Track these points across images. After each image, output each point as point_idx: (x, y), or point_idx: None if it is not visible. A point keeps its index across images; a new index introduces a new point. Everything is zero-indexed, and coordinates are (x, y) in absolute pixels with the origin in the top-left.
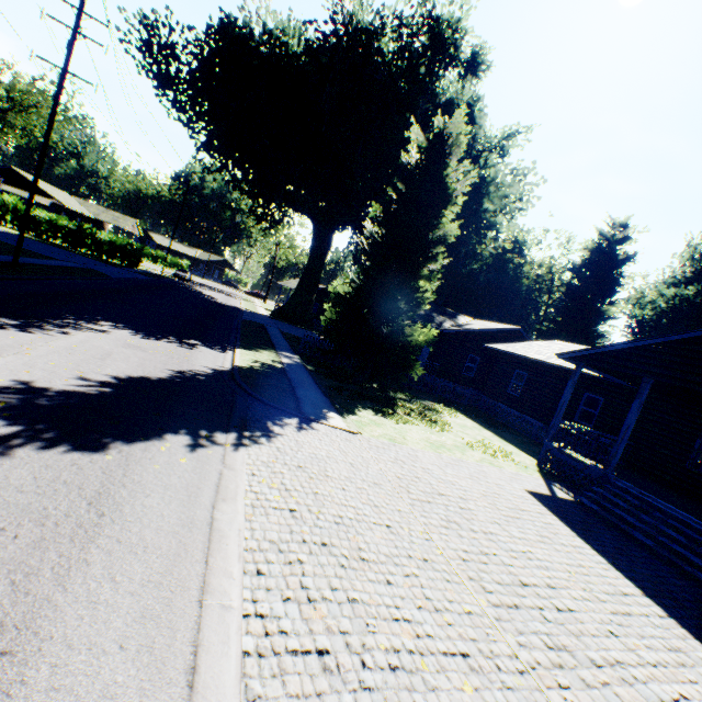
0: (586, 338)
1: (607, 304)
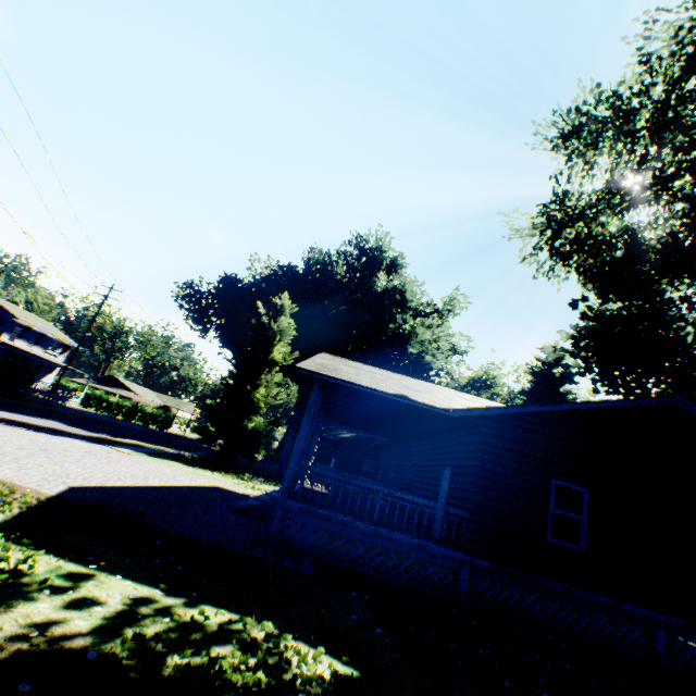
0: None
1: None
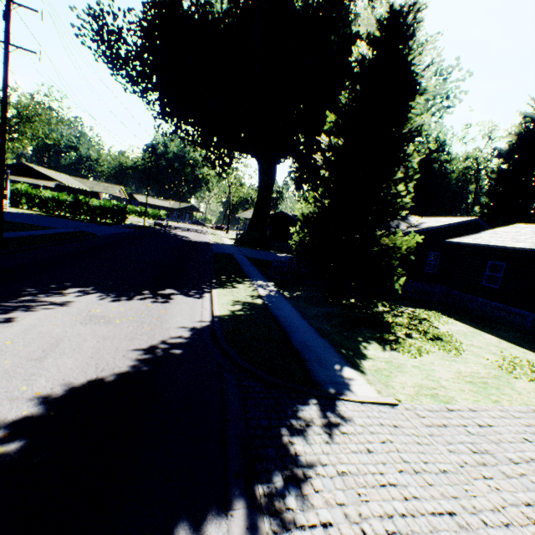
0: (525, 217)
1: None
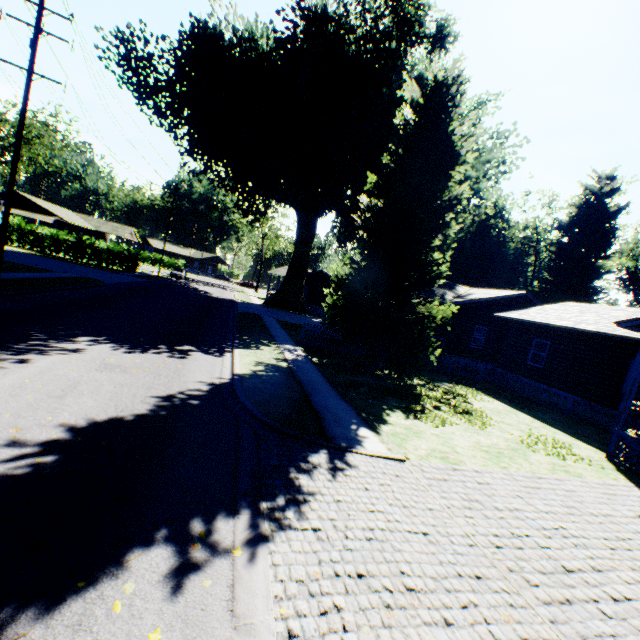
0: (584, 295)
1: (601, 258)
